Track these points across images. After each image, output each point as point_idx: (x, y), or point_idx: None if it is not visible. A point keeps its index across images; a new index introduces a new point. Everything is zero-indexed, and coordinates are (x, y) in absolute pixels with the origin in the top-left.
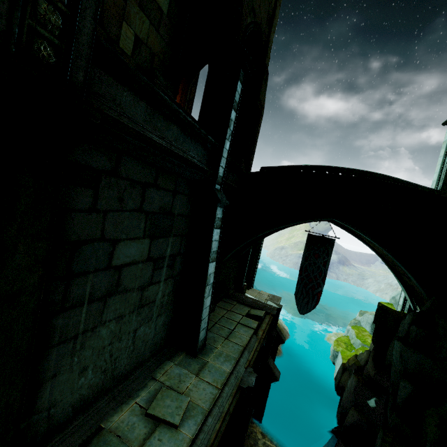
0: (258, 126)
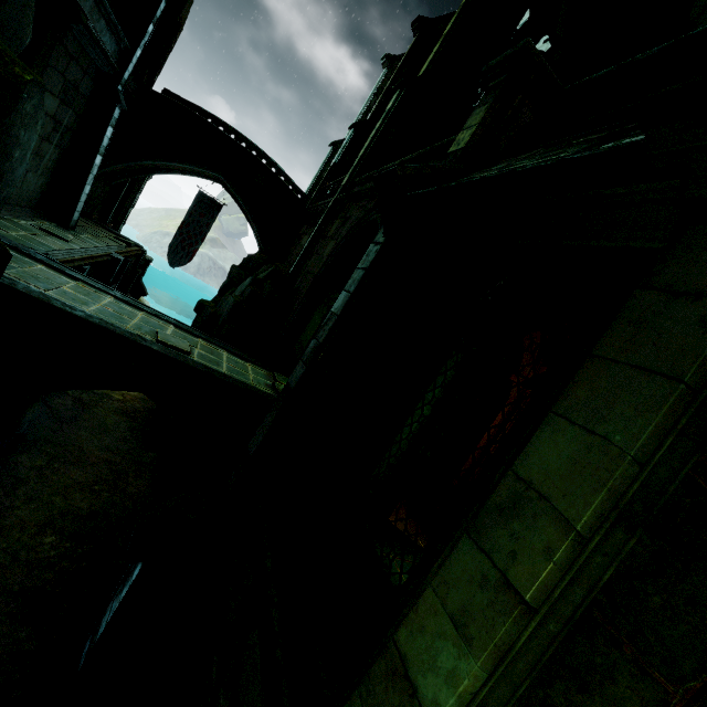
0: (172, 43)
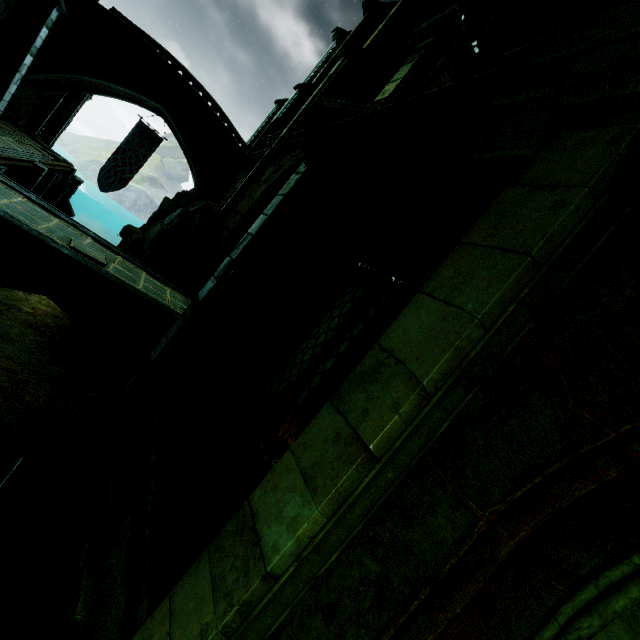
0: None
